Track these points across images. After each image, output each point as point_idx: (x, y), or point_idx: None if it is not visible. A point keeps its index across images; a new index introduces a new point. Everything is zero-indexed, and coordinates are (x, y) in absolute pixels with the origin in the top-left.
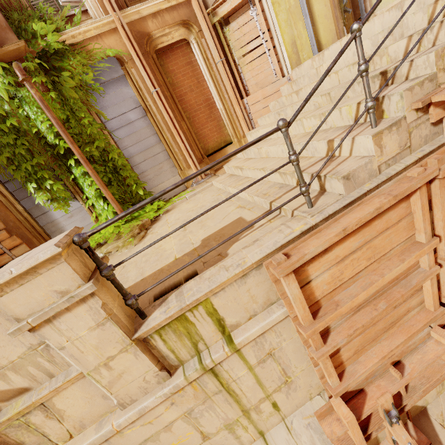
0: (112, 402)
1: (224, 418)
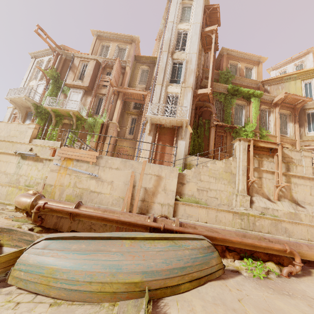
0: (303, 173)
1: None
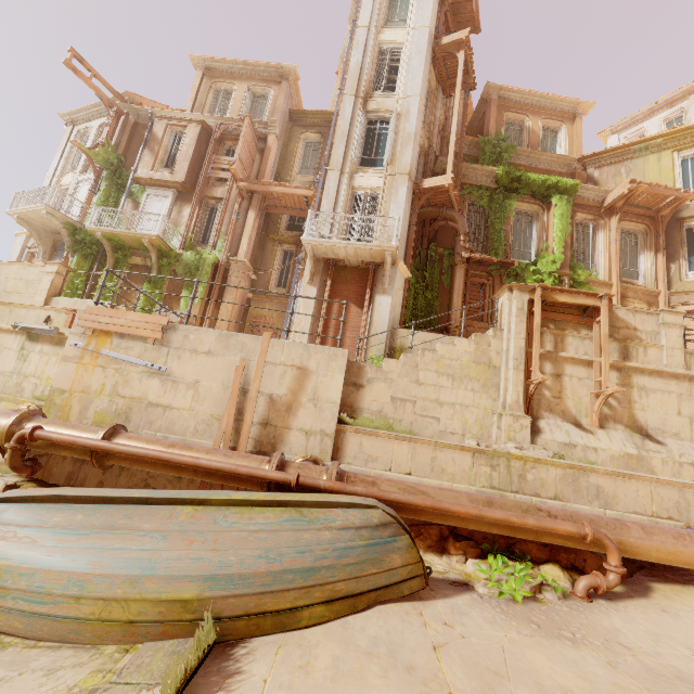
0: (661, 364)
1: (691, 412)
